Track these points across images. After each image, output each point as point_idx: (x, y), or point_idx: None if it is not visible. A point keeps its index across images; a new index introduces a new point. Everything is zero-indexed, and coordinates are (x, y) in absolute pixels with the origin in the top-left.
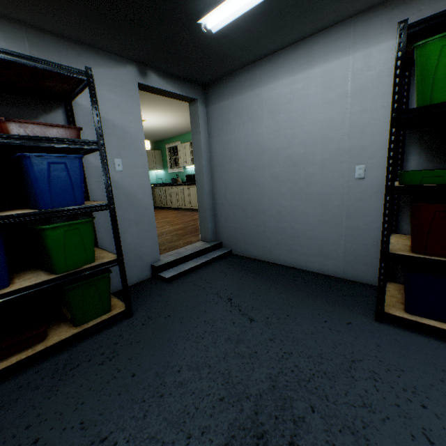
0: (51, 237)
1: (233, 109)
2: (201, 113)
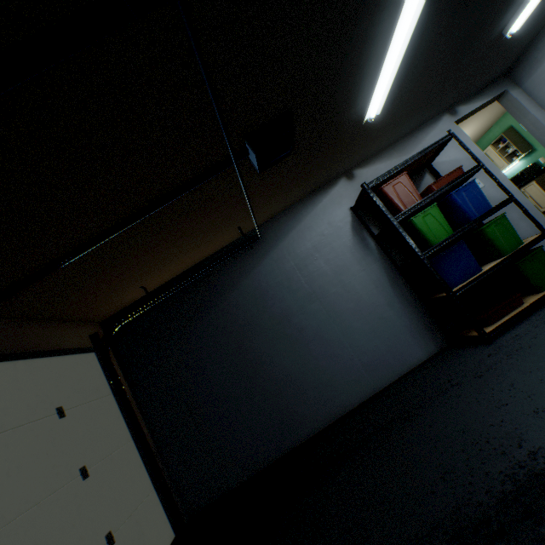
0: (489, 233)
1: None
2: (517, 97)
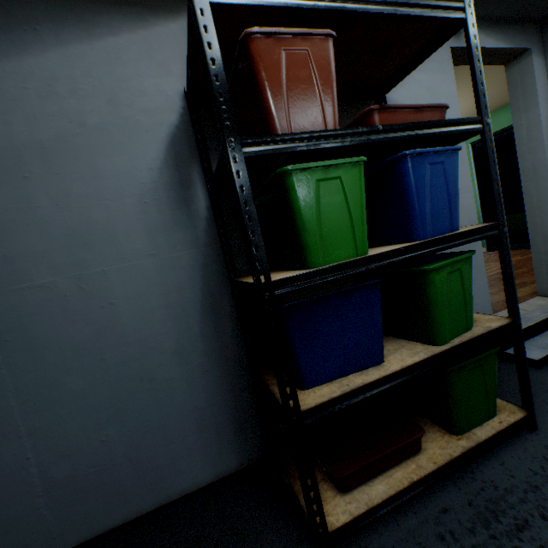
0: (434, 285)
1: None
2: (536, 72)
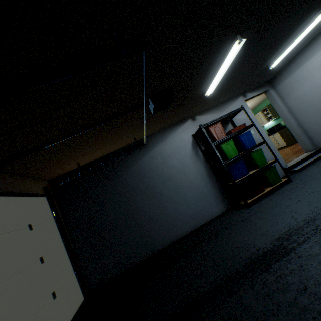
0: (254, 156)
1: (292, 81)
2: (273, 94)
